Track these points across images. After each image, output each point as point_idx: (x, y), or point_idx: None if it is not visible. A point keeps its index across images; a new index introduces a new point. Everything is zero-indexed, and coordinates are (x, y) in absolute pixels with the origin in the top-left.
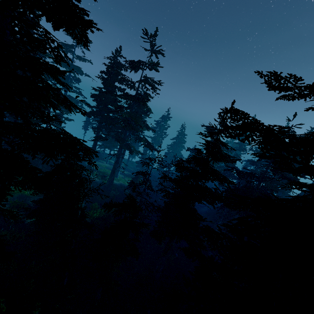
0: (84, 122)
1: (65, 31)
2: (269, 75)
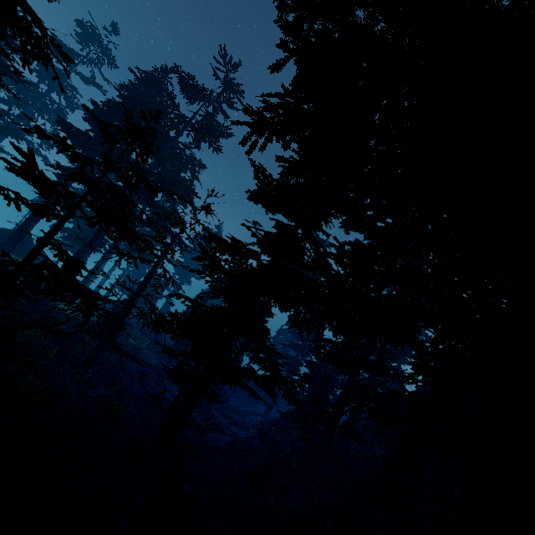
0: None
1: None
2: None
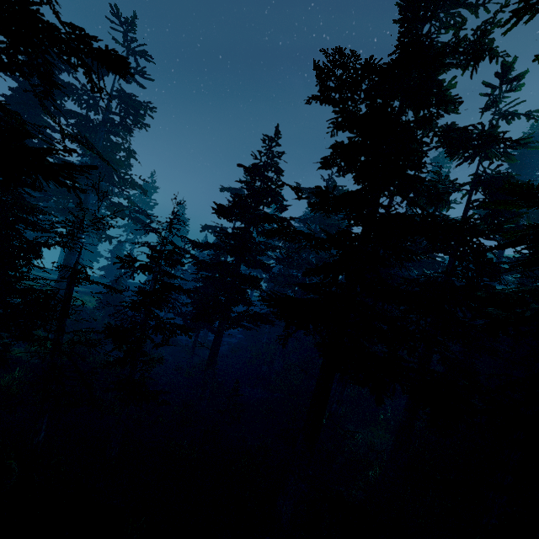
0: None
1: None
2: (334, 54)
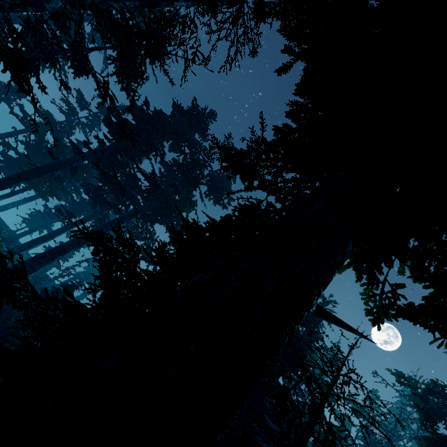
0: None
1: None
2: None
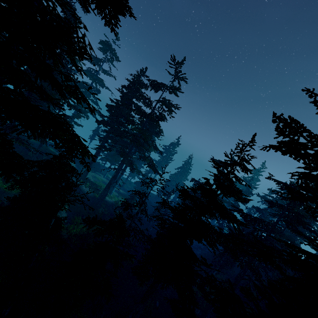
0: (93, 131)
1: (96, 8)
2: None
